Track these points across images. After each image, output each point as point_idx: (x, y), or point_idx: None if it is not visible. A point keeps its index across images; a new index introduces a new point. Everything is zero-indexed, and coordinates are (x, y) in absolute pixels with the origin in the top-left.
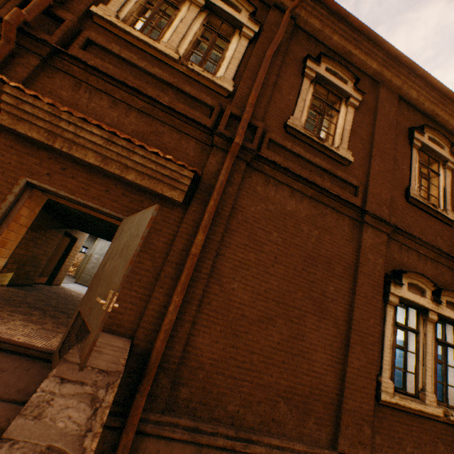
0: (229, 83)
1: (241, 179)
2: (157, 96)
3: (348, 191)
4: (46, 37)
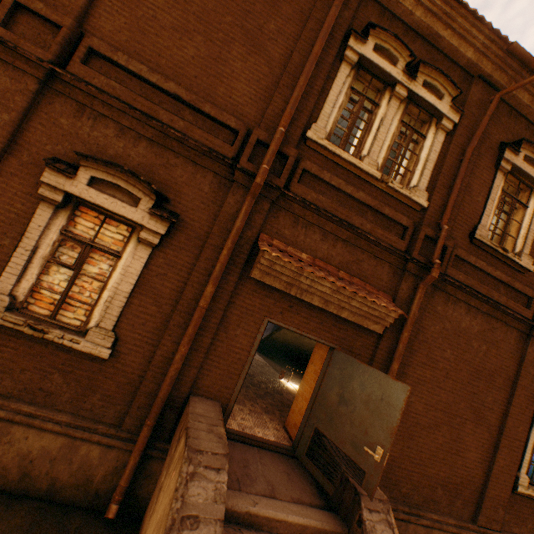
0: (423, 196)
1: (426, 301)
2: (360, 224)
3: (521, 302)
4: (276, 181)
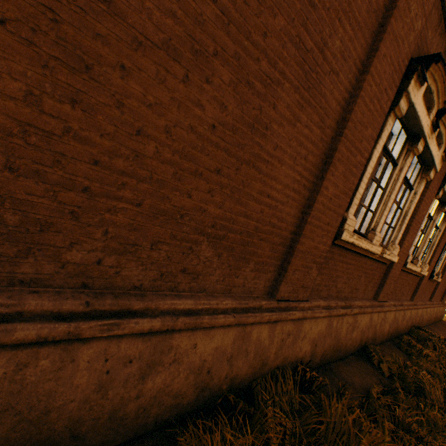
0: None
1: None
2: None
3: None
4: None
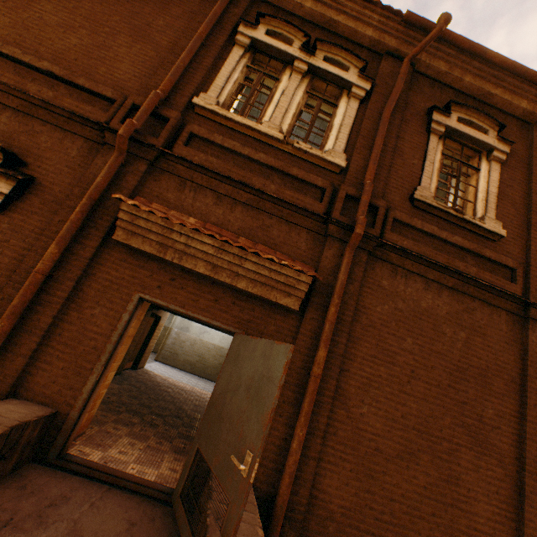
0: (340, 156)
1: (363, 273)
2: (262, 185)
3: (501, 275)
4: (153, 141)
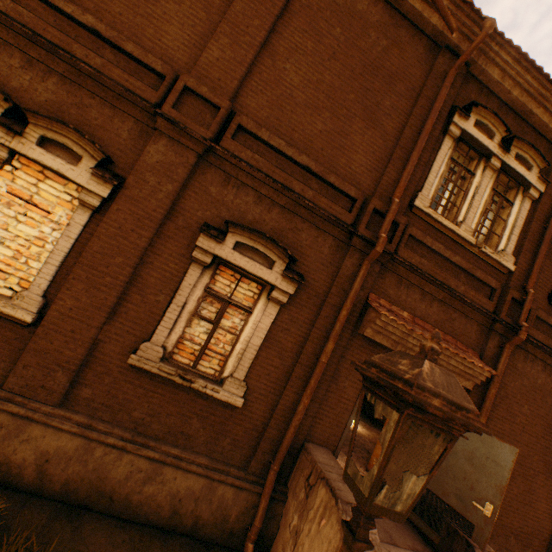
0: (510, 260)
1: (509, 359)
2: (455, 286)
3: None
4: (388, 247)
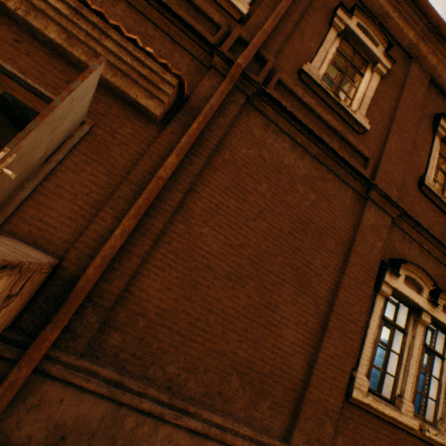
0: (244, 5)
1: (237, 113)
2: None
3: (357, 162)
4: None
